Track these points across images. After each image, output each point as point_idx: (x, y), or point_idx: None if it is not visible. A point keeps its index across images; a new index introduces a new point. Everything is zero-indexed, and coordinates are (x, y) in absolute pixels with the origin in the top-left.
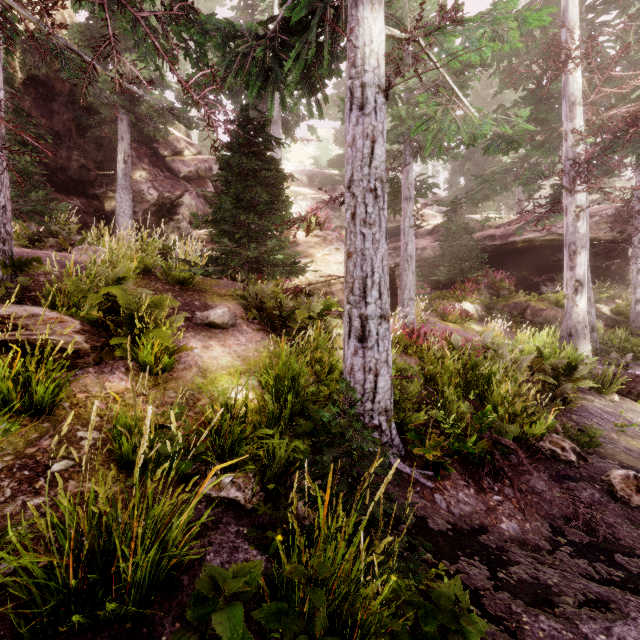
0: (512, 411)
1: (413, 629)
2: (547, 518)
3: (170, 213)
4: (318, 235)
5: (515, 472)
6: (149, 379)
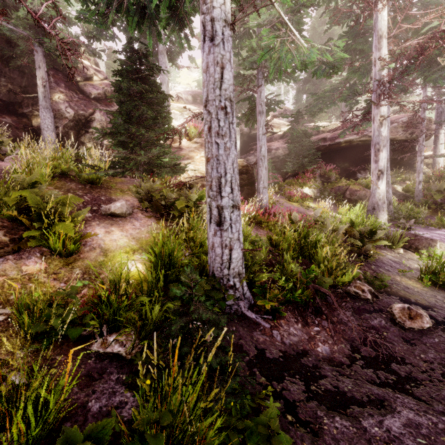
0: (330, 266)
1: (244, 440)
2: (349, 340)
3: (85, 127)
4: (197, 142)
5: (330, 309)
6: (60, 261)
